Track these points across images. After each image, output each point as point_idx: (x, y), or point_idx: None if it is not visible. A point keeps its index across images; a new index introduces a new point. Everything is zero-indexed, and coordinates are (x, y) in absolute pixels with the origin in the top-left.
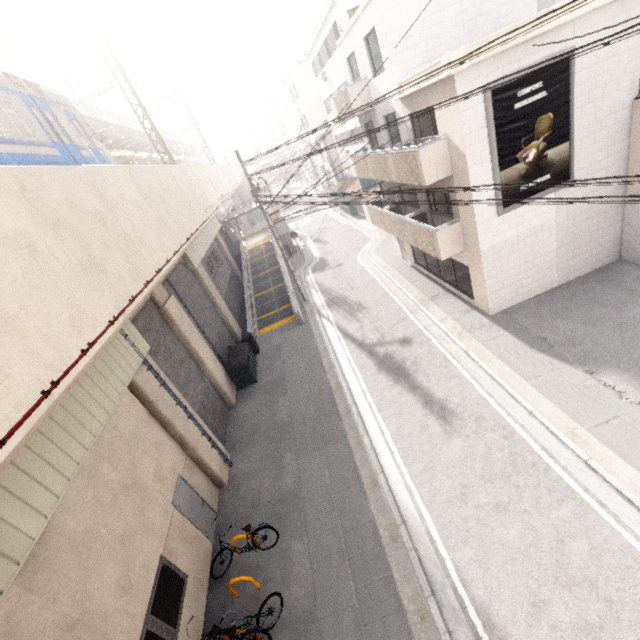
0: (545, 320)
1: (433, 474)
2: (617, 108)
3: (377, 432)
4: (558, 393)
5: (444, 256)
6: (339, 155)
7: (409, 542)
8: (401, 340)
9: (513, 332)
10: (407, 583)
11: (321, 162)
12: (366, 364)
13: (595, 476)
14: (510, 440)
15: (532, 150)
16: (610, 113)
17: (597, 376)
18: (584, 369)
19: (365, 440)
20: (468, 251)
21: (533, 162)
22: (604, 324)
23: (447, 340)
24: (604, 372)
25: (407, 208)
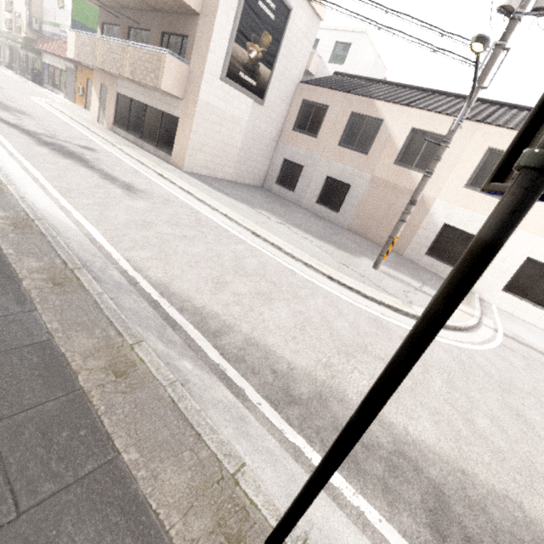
0: (224, 186)
1: (107, 209)
2: (292, 80)
3: (18, 168)
4: (233, 207)
5: (165, 87)
6: (45, 4)
7: (53, 232)
8: (82, 146)
9: (201, 181)
10: (35, 258)
11: None
12: (17, 135)
13: (258, 239)
14: (197, 214)
15: (255, 51)
16: (289, 79)
17: (256, 209)
18: (249, 206)
19: None
20: (186, 100)
21: (252, 61)
22: (257, 198)
23: (140, 165)
24: (260, 210)
25: None
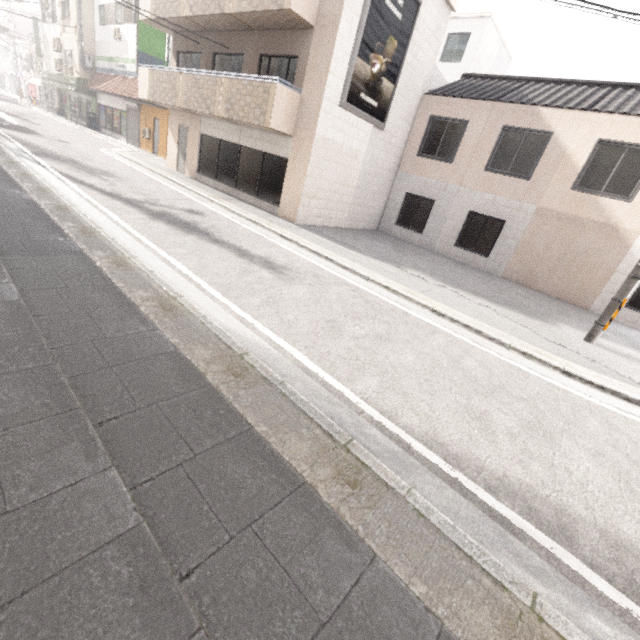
0: (346, 238)
1: (280, 309)
2: (416, 92)
3: (160, 263)
4: (383, 272)
5: (274, 124)
6: (98, 36)
7: (274, 373)
8: (187, 210)
9: (323, 236)
10: (294, 434)
11: (59, 33)
12: (126, 209)
13: (443, 319)
14: (359, 293)
15: (378, 64)
16: (413, 92)
17: (404, 269)
18: (392, 265)
19: (136, 262)
20: (297, 136)
21: (375, 77)
22: (389, 250)
23: (253, 225)
24: (406, 268)
25: None
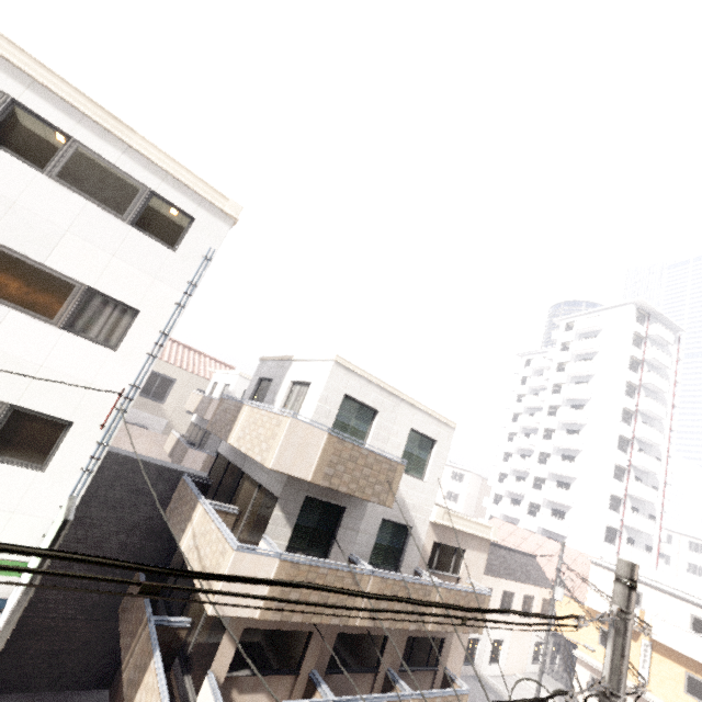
0: None
1: None
2: None
3: None
4: None
5: None
6: None
7: None
8: None
9: None
10: None
11: None
12: None
13: None
14: None
15: None
16: None
17: None
18: None
19: None
20: None
21: None
22: None
23: None
24: None
25: (329, 678)
